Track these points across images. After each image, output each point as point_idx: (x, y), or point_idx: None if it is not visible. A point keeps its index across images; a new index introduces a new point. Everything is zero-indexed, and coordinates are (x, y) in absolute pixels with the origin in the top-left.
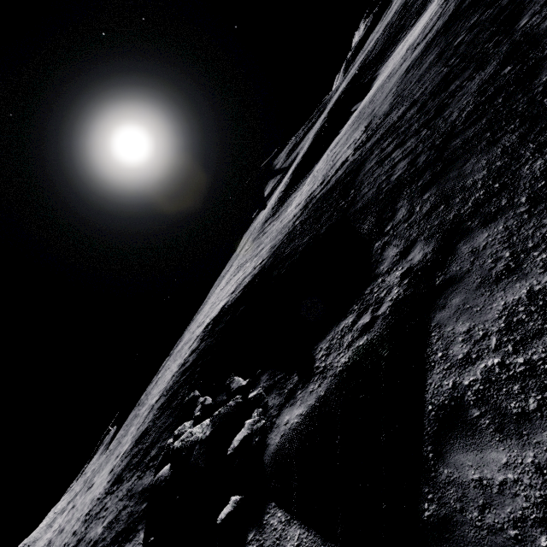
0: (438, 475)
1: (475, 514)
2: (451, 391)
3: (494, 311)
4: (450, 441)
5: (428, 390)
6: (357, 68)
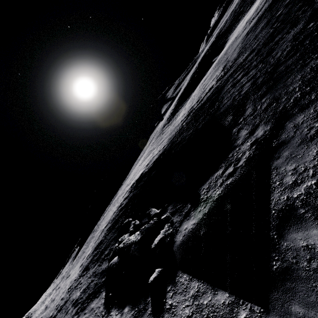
0: (280, 246)
1: (305, 264)
2: (286, 201)
3: (310, 156)
4: (287, 228)
5: (271, 202)
6: (215, 37)
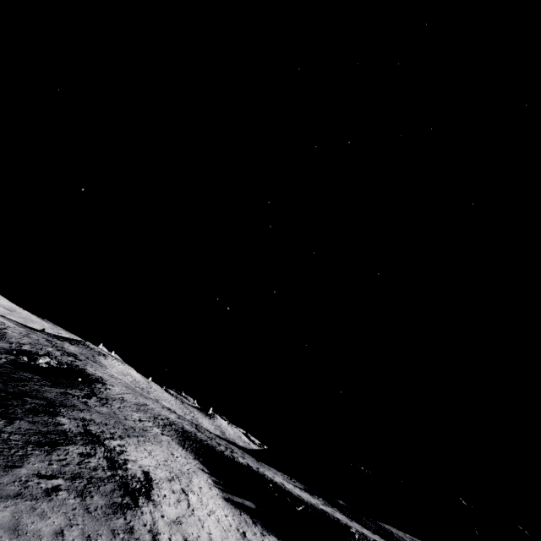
0: None
1: None
2: None
3: None
4: None
5: None
6: None
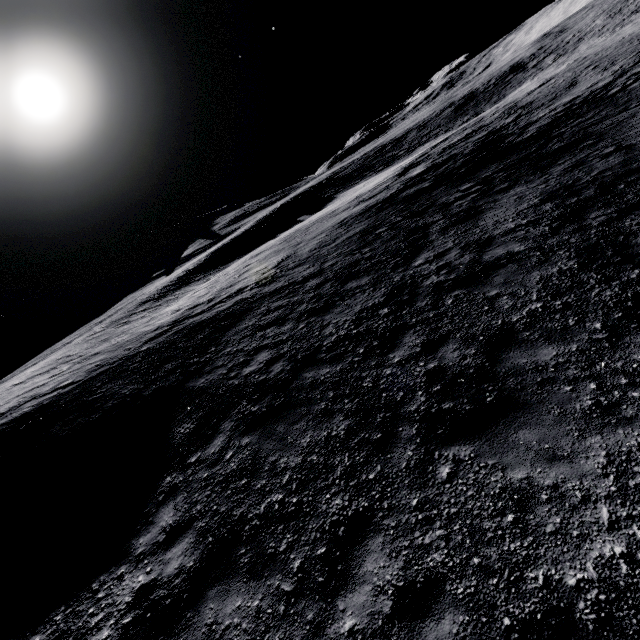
0: None
1: None
2: None
3: None
4: None
5: None
6: (327, 176)
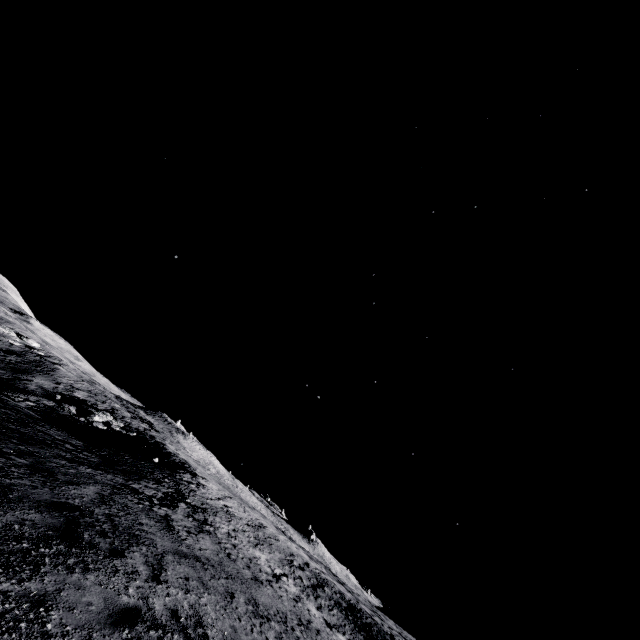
0: None
1: None
2: None
3: None
4: None
5: None
6: None
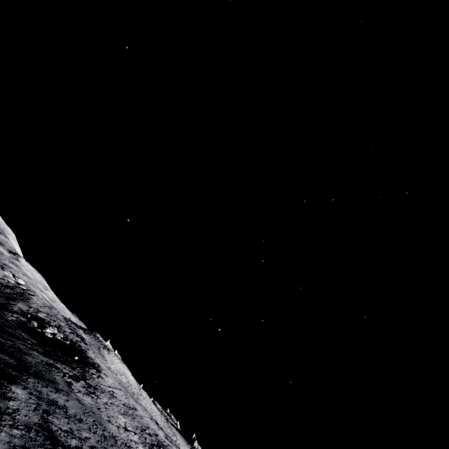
0: None
1: None
2: None
3: None
4: None
5: None
6: None
